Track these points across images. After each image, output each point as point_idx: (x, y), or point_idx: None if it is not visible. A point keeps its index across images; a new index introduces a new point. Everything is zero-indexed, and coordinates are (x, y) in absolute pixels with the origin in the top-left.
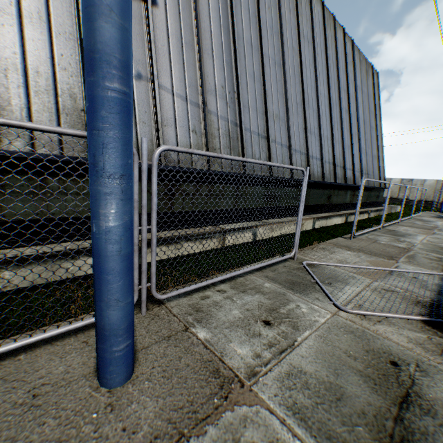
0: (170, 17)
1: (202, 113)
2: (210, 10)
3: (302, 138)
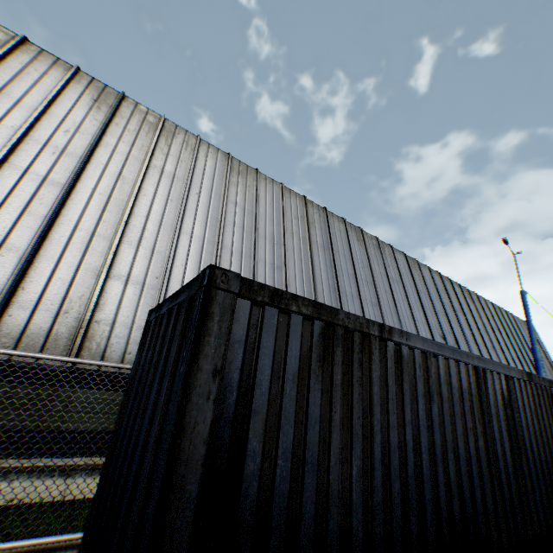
0: (461, 346)
1: None
2: (466, 336)
3: None
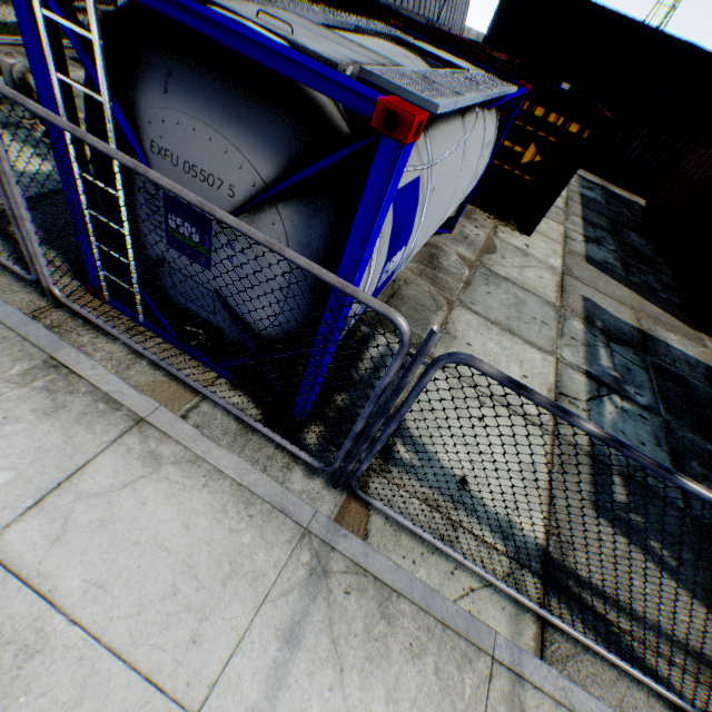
0: None
1: (414, 1)
2: None
3: (434, 6)
